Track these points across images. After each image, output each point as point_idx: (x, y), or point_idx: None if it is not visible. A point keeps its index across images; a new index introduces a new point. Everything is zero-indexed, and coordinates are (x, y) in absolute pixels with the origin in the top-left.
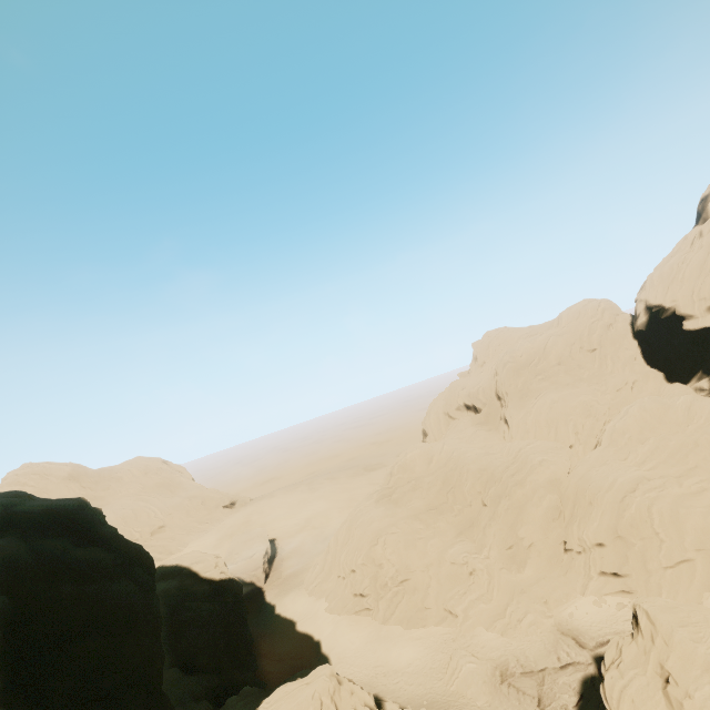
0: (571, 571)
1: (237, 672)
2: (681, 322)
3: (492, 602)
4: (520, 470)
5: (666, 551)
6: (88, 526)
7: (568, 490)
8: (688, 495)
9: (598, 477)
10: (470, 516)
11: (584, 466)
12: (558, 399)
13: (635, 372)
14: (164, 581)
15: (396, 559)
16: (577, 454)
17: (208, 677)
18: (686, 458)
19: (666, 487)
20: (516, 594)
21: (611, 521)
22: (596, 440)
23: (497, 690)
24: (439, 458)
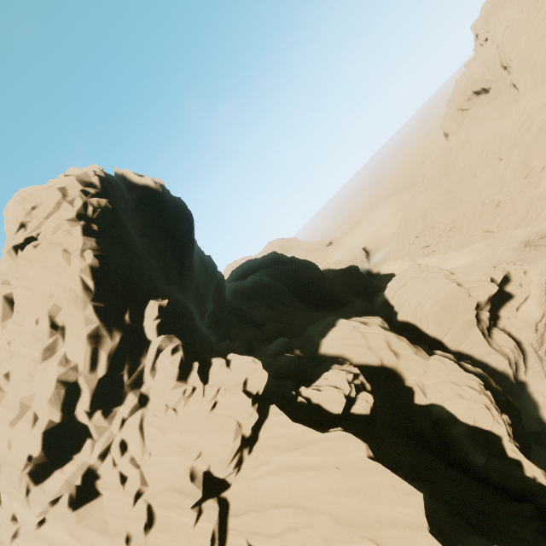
0: None
1: (373, 295)
2: None
3: (516, 215)
4: (527, 121)
5: None
6: (284, 258)
7: None
8: None
9: None
10: (491, 172)
11: None
12: None
13: None
14: None
15: (442, 220)
16: None
17: (361, 299)
18: None
19: None
20: (534, 202)
21: None
22: None
23: (522, 251)
24: (457, 147)
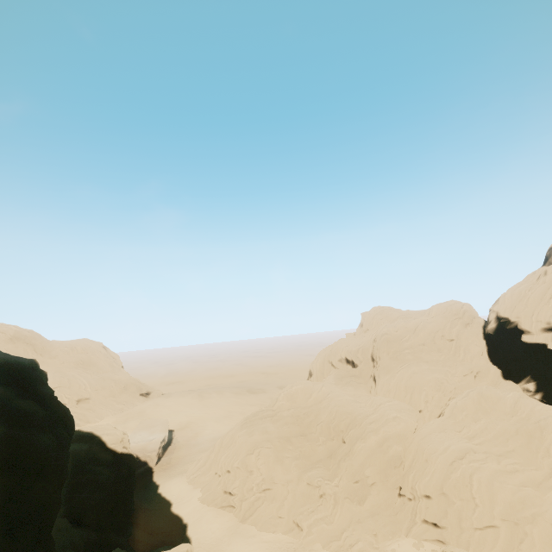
0: (401, 514)
1: (114, 535)
2: (521, 334)
3: (332, 525)
4: (377, 421)
5: (478, 515)
6: (33, 383)
7: (411, 446)
8: (503, 472)
9: (436, 441)
10: (331, 448)
11: (427, 429)
12: (417, 372)
13: (480, 364)
14: (77, 443)
15: (265, 470)
16: (424, 418)
17: (89, 532)
18: (506, 442)
19: (487, 461)
20: (353, 522)
21: (440, 479)
22: (440, 411)
23: None
24: (317, 396)
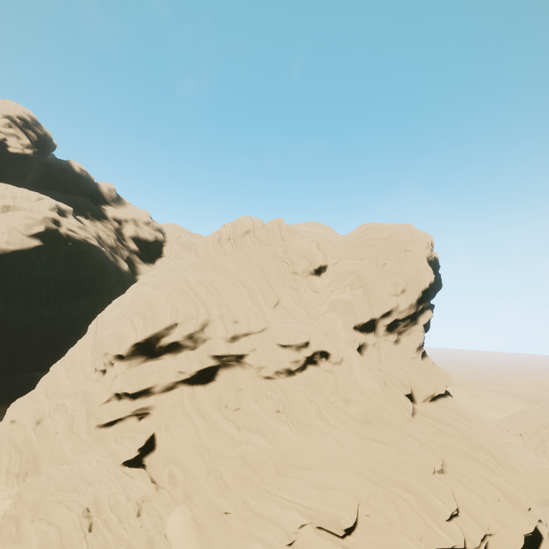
0: None
1: None
2: None
3: None
4: None
5: None
6: None
7: None
8: None
9: None
10: None
11: None
12: None
13: None
14: None
15: None
16: None
17: None
18: None
19: None
20: None
21: None
22: None
23: None
24: None
